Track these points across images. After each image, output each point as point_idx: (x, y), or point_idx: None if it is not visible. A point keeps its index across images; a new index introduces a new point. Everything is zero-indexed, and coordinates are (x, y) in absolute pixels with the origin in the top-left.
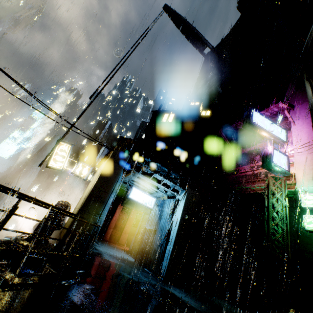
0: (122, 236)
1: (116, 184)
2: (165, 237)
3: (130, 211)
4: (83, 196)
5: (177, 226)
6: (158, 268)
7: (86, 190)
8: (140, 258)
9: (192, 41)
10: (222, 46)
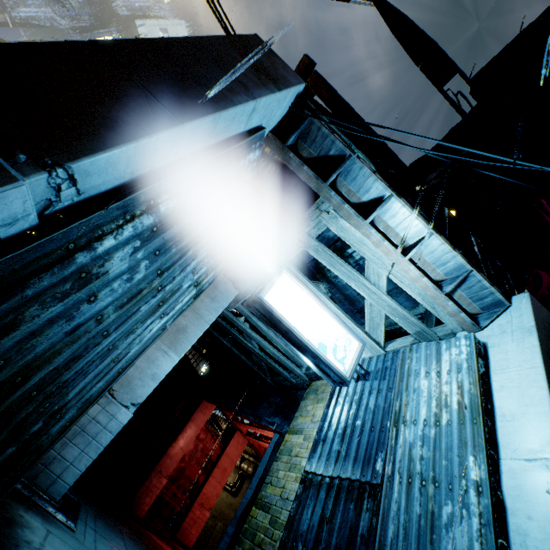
0: (192, 514)
1: (225, 147)
2: (479, 540)
3: (230, 434)
4: None
5: None
6: None
7: None
8: None
9: (423, 63)
10: (449, 137)
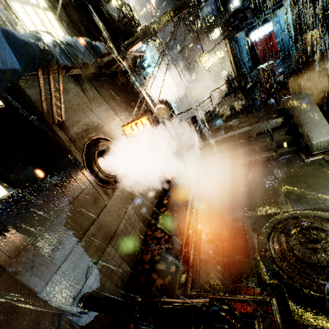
0: (274, 48)
1: (240, 47)
2: (288, 39)
3: None
4: (230, 62)
5: (292, 28)
6: (291, 56)
7: (229, 58)
8: (282, 58)
9: None
10: None
